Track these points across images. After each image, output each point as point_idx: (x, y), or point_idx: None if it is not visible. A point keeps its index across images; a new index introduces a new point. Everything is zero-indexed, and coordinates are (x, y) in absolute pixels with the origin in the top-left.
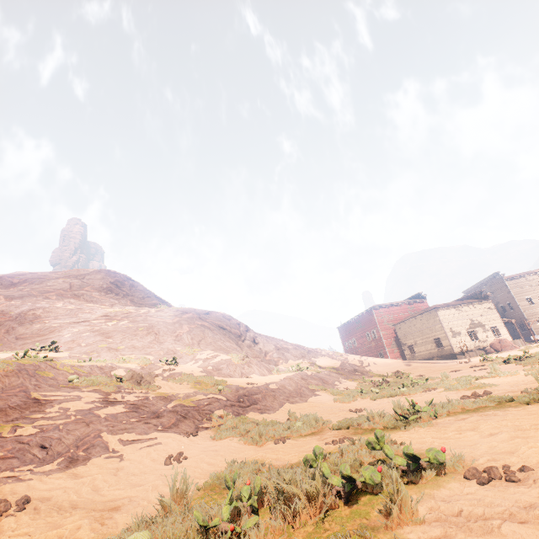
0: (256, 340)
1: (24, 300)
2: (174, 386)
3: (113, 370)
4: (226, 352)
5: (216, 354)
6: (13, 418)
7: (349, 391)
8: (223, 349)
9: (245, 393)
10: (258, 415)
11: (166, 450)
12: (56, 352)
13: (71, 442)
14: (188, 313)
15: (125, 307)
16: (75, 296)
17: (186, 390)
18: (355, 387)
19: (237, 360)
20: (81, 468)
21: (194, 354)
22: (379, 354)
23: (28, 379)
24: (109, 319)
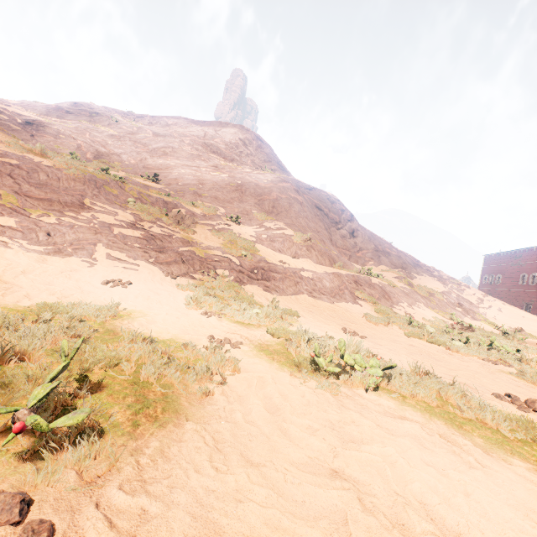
0: (355, 233)
1: (166, 139)
2: (209, 238)
3: (175, 208)
4: (300, 230)
5: (281, 227)
6: (52, 208)
7: (402, 316)
8: (301, 227)
9: (264, 267)
10: (260, 291)
11: (129, 276)
12: (157, 183)
13: (70, 239)
14: (285, 183)
15: (242, 165)
16: (205, 144)
17: (213, 243)
18: (422, 318)
19: (298, 239)
20: (55, 258)
21: (264, 221)
22: (525, 304)
23: (92, 188)
24: (215, 170)
